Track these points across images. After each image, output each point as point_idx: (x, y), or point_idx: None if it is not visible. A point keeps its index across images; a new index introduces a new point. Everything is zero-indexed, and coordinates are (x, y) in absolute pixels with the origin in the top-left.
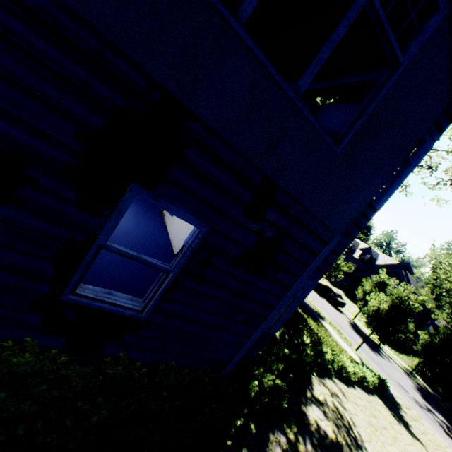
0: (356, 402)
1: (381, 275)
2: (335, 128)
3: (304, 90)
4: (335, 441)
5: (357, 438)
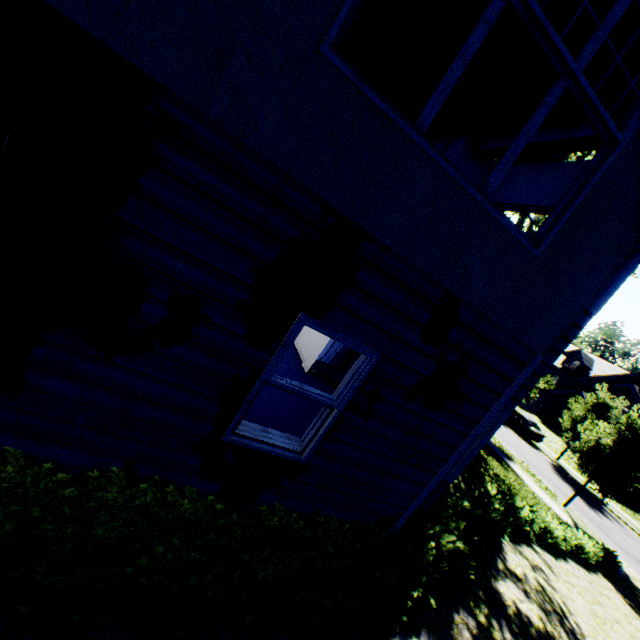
0: (570, 581)
1: (599, 393)
2: (523, 200)
3: (493, 189)
4: (543, 631)
5: (576, 631)
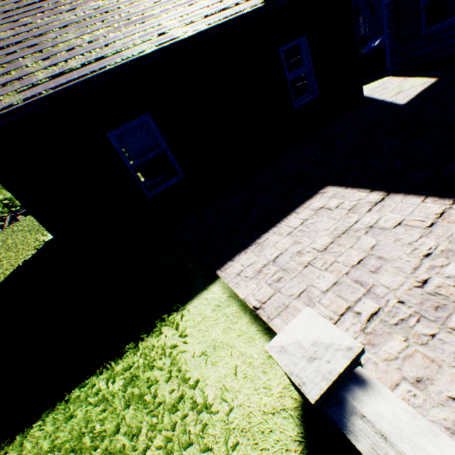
0: None
1: None
2: None
3: None
4: None
5: None
